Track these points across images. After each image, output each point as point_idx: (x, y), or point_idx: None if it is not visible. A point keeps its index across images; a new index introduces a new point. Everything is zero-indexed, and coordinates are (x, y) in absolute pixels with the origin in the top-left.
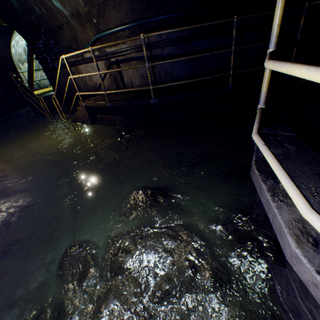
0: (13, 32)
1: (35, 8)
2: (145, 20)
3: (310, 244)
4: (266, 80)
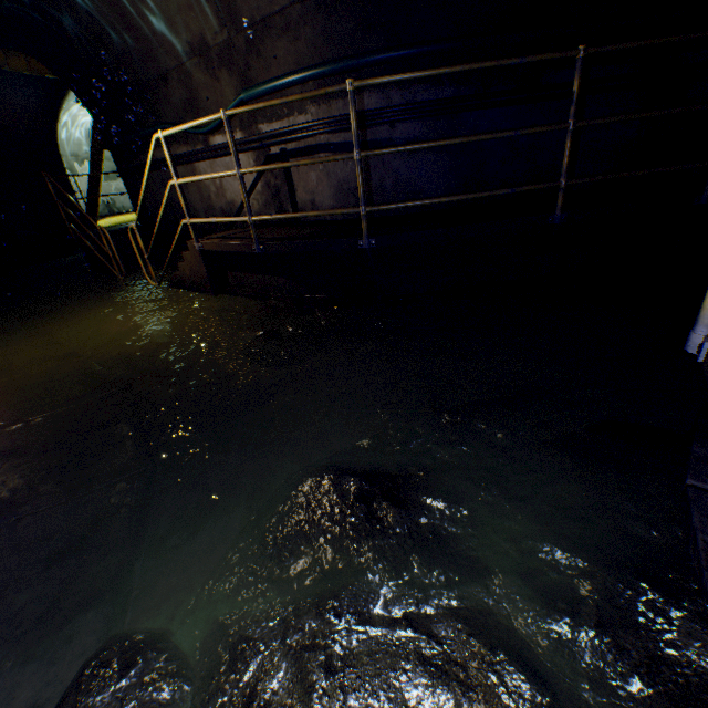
0: (66, 94)
1: (113, 36)
2: (357, 58)
3: None
4: None
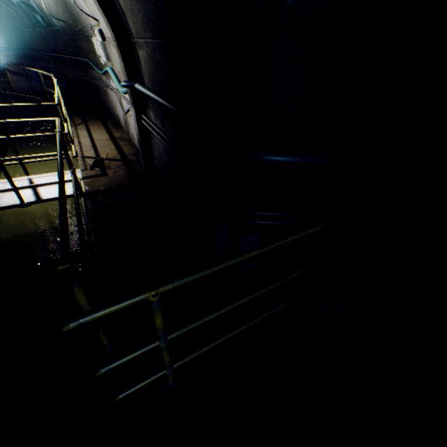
0: None
1: None
2: None
3: None
4: None
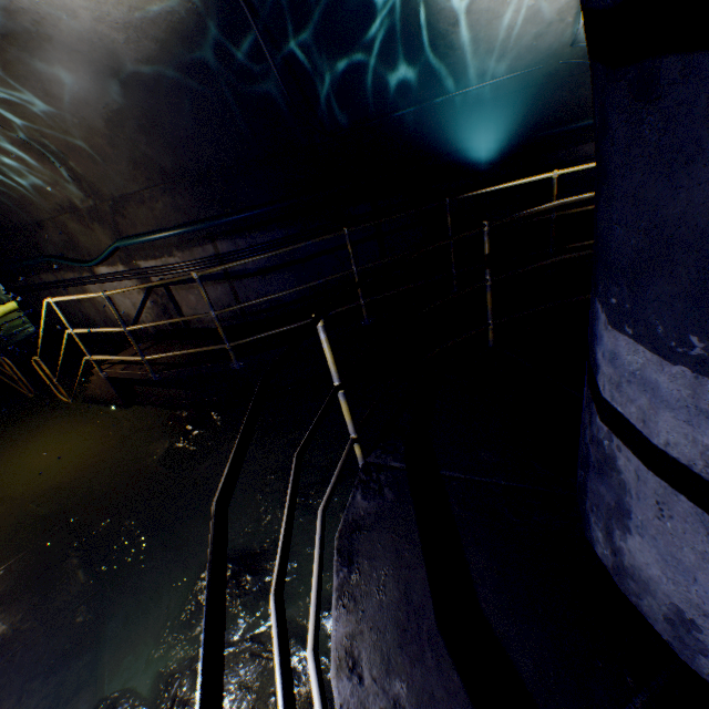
0: None
1: None
2: (204, 224)
3: (348, 669)
4: (345, 411)
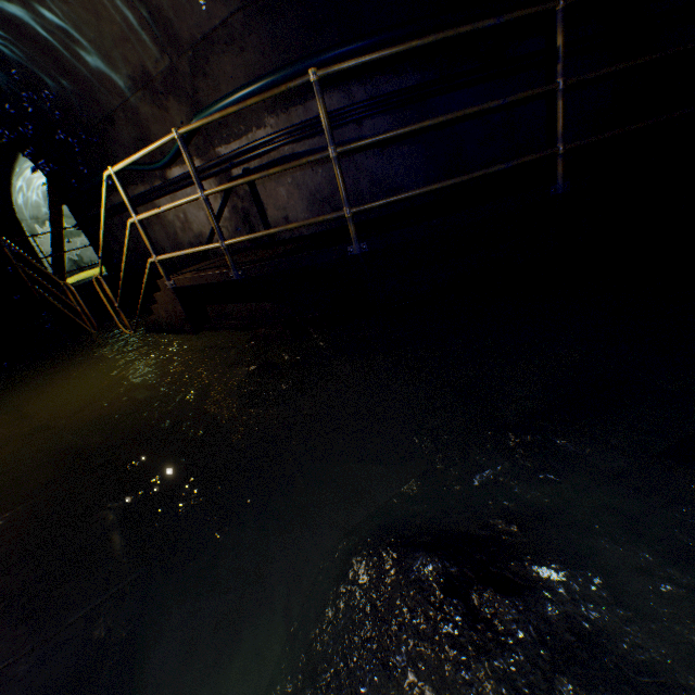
0: (16, 158)
1: (50, 85)
2: (311, 58)
3: None
4: None
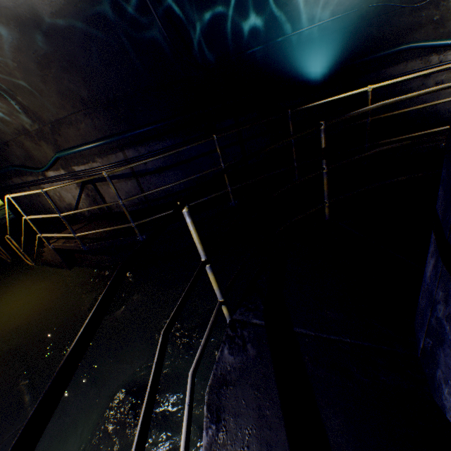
0: None
1: None
2: (114, 137)
3: None
4: (212, 280)
